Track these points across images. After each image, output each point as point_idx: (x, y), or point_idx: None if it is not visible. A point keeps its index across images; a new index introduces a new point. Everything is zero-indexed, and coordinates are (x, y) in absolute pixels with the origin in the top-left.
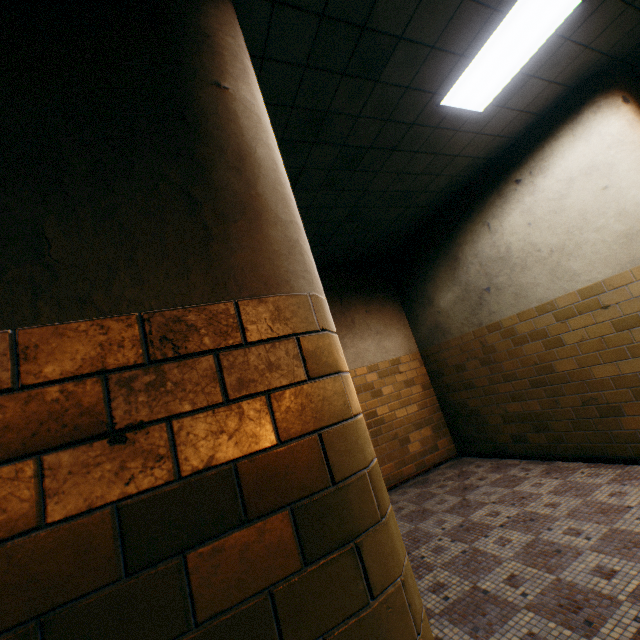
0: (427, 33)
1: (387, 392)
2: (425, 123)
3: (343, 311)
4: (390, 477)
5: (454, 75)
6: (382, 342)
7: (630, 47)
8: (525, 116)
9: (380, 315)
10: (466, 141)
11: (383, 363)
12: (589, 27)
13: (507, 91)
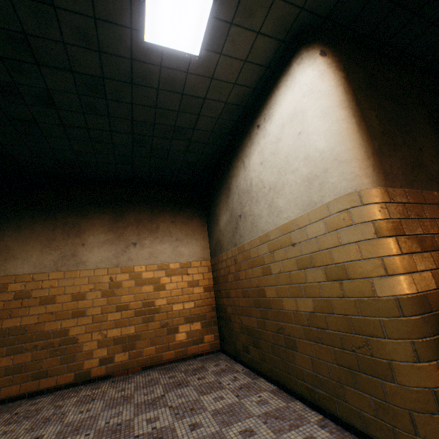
0: None
1: (170, 288)
2: (145, 60)
3: (151, 218)
4: (149, 358)
5: (139, 10)
6: (179, 247)
7: (329, 3)
8: (253, 67)
9: (184, 226)
10: (205, 85)
11: (174, 264)
12: None
13: (214, 37)
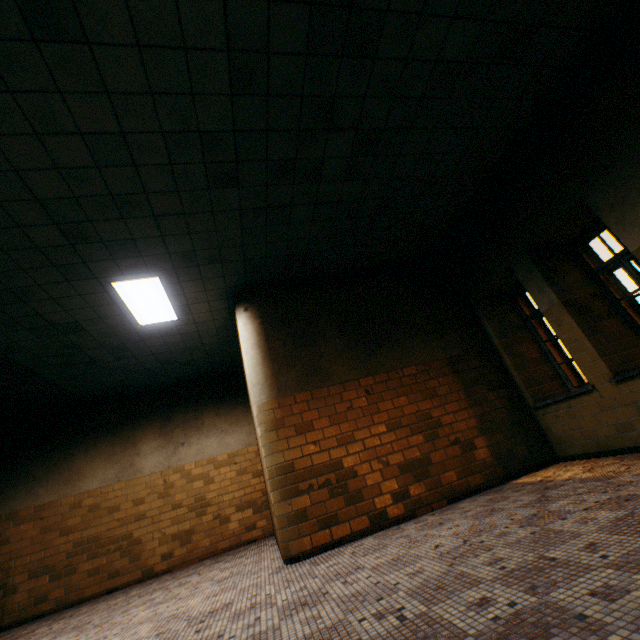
0: (90, 316)
1: (219, 479)
2: (146, 330)
3: (196, 416)
4: (205, 549)
5: (132, 318)
6: (225, 438)
7: (241, 281)
8: (219, 311)
9: (228, 416)
10: (193, 326)
11: (221, 456)
12: (191, 288)
13: (182, 311)
